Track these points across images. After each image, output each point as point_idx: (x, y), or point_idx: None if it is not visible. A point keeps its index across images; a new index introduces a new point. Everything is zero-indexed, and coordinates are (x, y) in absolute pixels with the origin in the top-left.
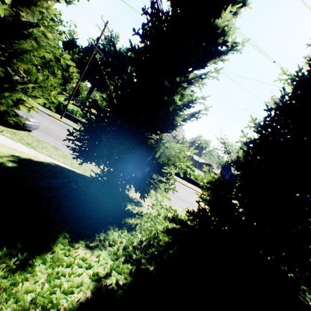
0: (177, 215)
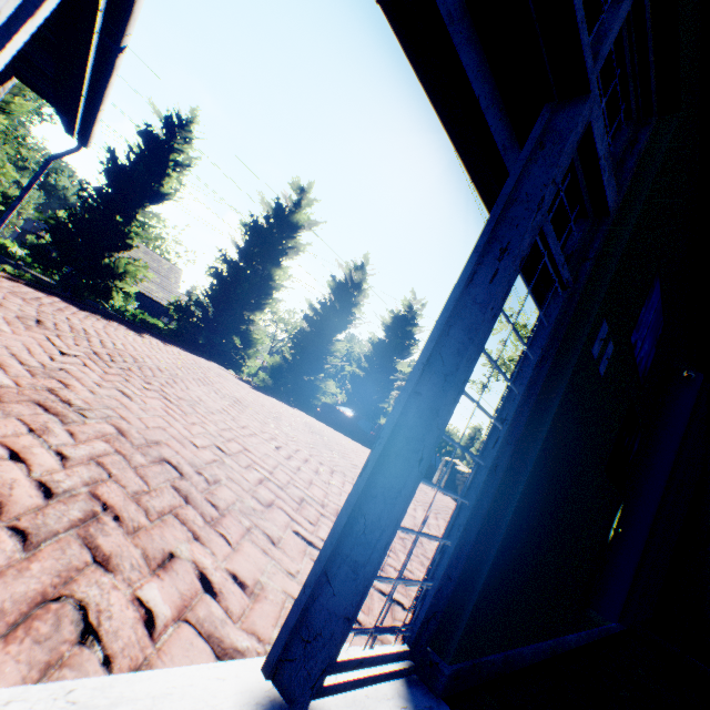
0: None
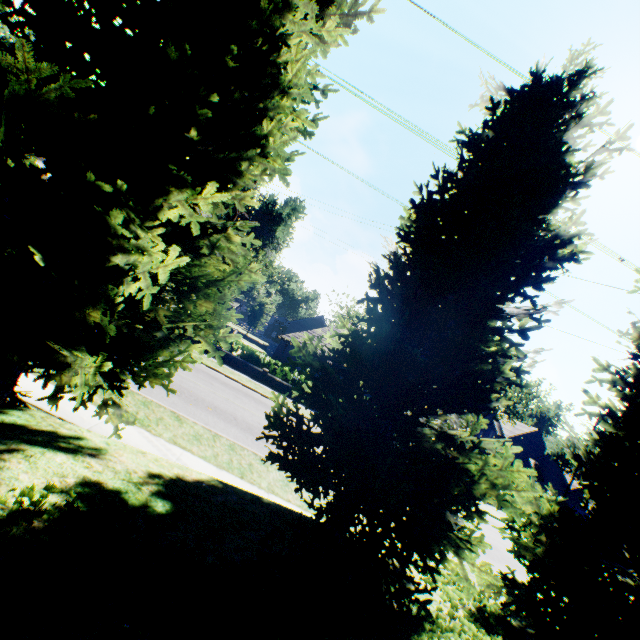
0: (481, 598)
